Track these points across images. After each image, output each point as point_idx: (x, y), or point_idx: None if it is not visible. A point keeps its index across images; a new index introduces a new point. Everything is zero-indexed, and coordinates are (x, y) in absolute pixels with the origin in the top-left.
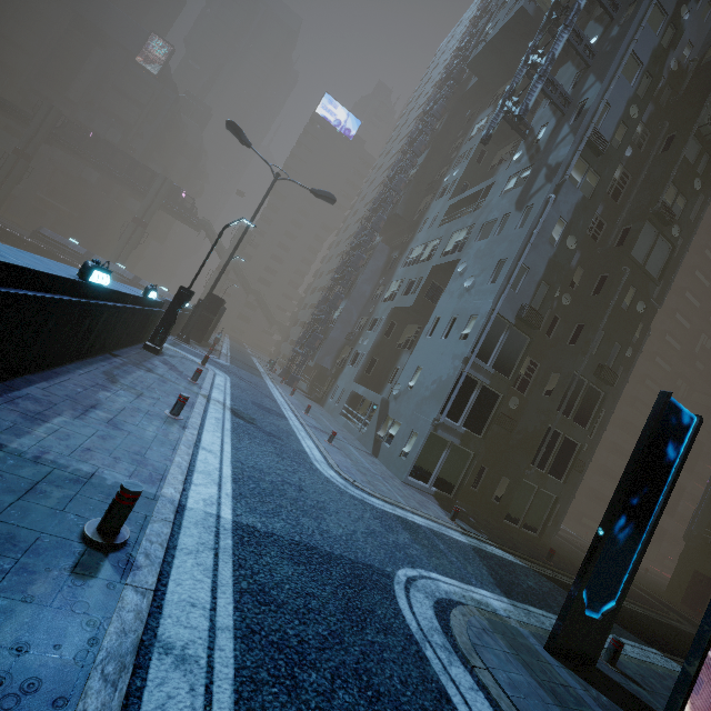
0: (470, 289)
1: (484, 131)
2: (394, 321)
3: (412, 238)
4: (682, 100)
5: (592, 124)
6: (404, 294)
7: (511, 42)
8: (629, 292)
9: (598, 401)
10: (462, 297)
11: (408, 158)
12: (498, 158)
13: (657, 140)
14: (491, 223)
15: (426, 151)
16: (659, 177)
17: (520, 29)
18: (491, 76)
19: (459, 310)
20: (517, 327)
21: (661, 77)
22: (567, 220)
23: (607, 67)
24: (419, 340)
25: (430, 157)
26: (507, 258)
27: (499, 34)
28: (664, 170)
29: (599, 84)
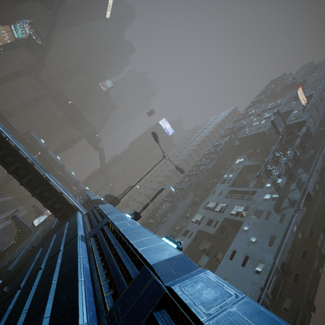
0: (254, 243)
1: (258, 173)
2: (198, 236)
3: (208, 195)
4: (324, 183)
5: (307, 189)
6: (206, 224)
7: (257, 138)
8: (316, 261)
9: (306, 319)
10: (250, 245)
11: (208, 161)
12: (248, 176)
13: (318, 196)
14: (259, 211)
15: (214, 160)
16: (323, 212)
17: (261, 136)
18: (245, 145)
19: (249, 252)
20: (280, 273)
21: (323, 176)
22: (298, 224)
23: (308, 169)
24: (223, 259)
25: (216, 163)
26: (276, 235)
27: (253, 135)
28: (324, 210)
29: (306, 174)
